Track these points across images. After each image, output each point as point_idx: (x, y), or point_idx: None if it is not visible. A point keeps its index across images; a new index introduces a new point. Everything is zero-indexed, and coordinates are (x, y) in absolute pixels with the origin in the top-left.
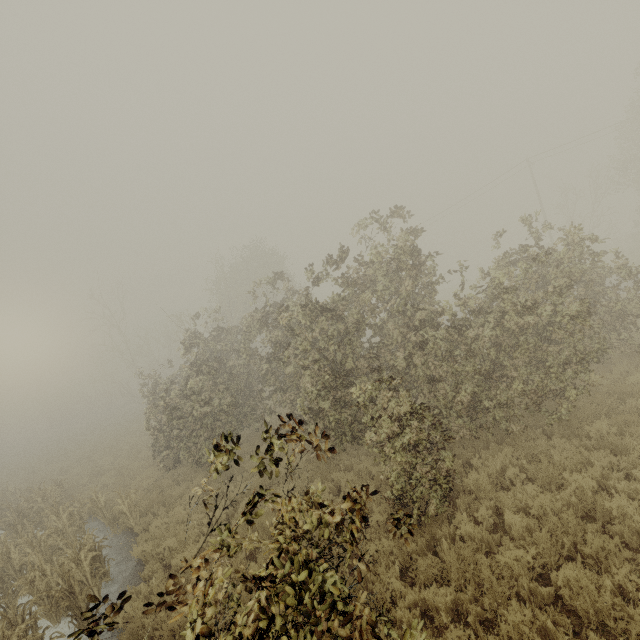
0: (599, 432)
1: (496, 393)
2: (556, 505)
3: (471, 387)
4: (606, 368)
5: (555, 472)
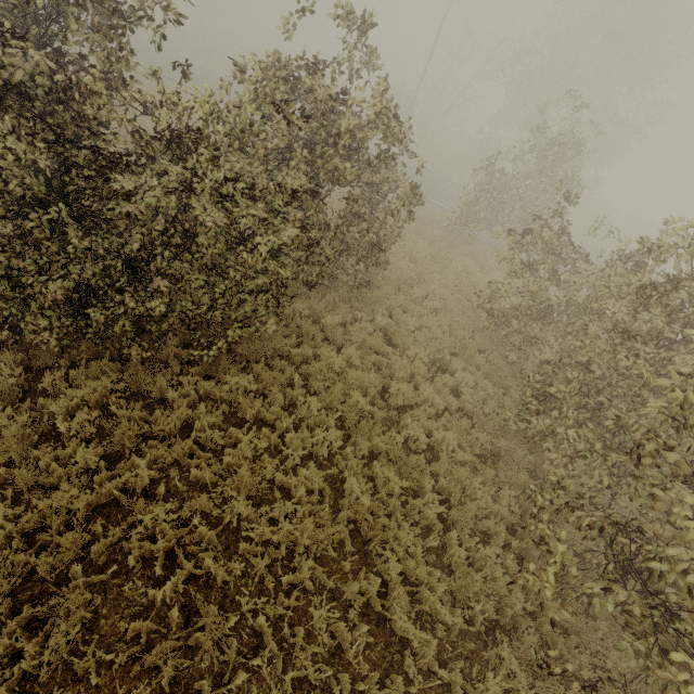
0: (238, 385)
1: (124, 301)
2: (77, 505)
3: (77, 278)
4: (325, 289)
5: (128, 443)
